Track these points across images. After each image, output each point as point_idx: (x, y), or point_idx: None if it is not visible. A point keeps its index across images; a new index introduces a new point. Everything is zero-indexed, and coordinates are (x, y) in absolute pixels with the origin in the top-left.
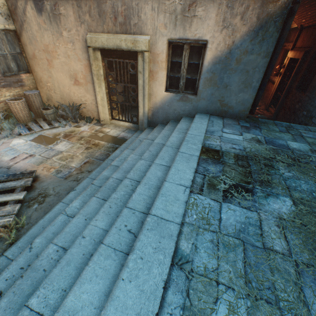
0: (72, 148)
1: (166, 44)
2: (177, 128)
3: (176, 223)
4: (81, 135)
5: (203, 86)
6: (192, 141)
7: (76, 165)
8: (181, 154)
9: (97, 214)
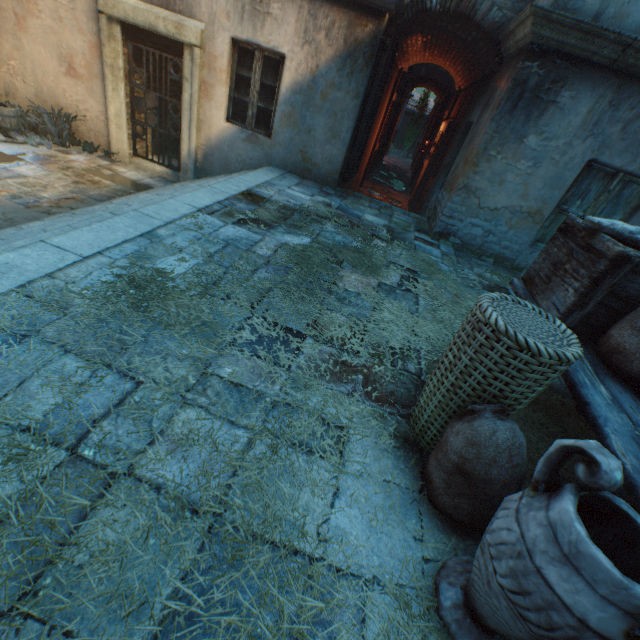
0: (48, 177)
1: (228, 44)
2: (231, 176)
3: (163, 221)
4: (69, 164)
5: (279, 124)
6: (237, 184)
7: (50, 197)
8: (210, 188)
9: (70, 221)
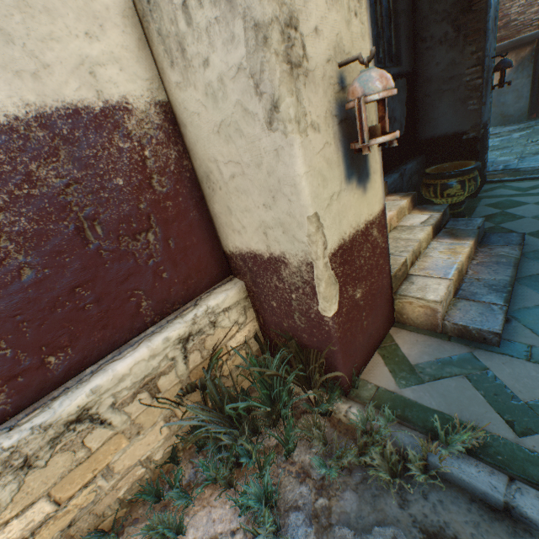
0: None
1: None
2: None
3: None
4: None
5: None
6: None
7: None
8: None
9: None
